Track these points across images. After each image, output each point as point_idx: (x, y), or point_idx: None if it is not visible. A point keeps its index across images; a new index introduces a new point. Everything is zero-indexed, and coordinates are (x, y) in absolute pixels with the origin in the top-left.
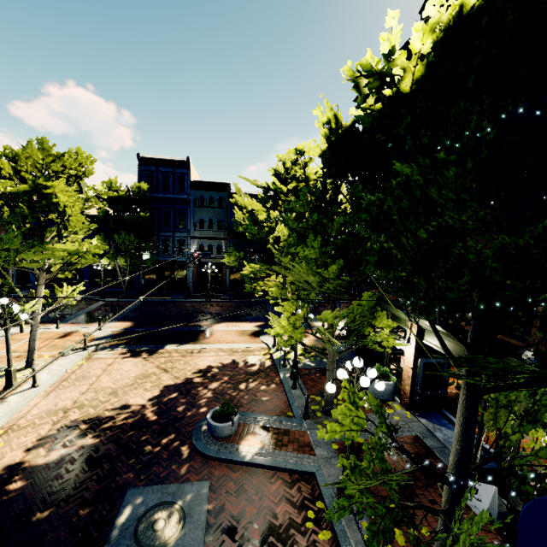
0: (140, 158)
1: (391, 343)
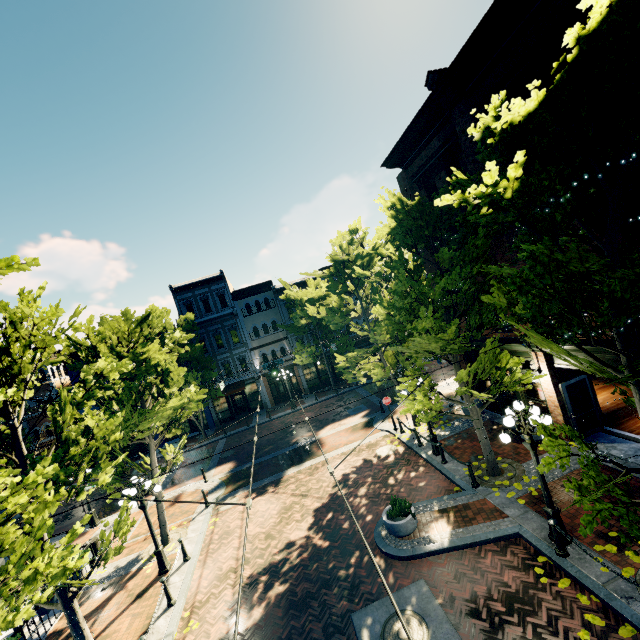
0: (173, 289)
1: (530, 378)
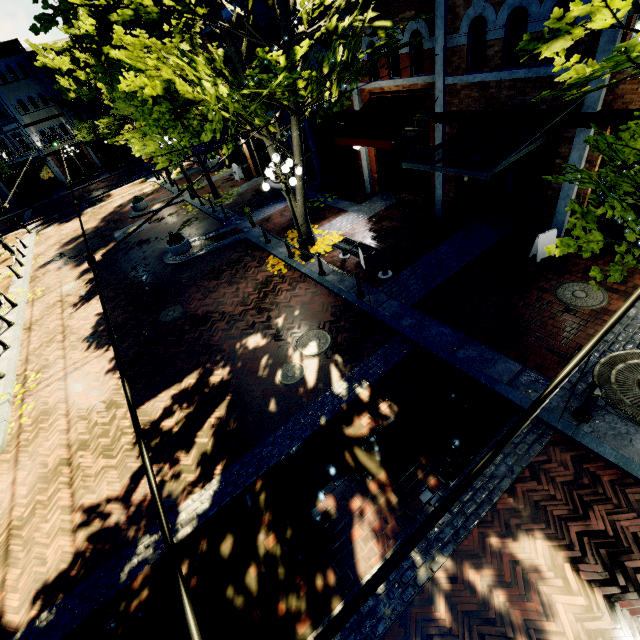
0: None
1: None
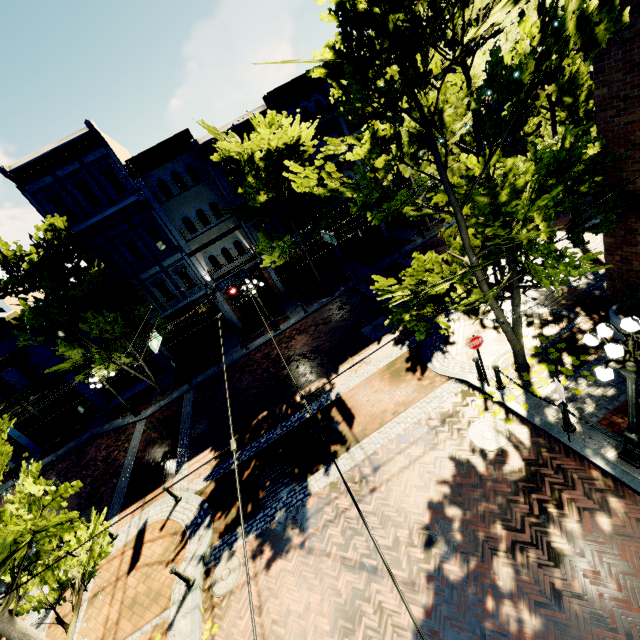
0: (11, 174)
1: None
